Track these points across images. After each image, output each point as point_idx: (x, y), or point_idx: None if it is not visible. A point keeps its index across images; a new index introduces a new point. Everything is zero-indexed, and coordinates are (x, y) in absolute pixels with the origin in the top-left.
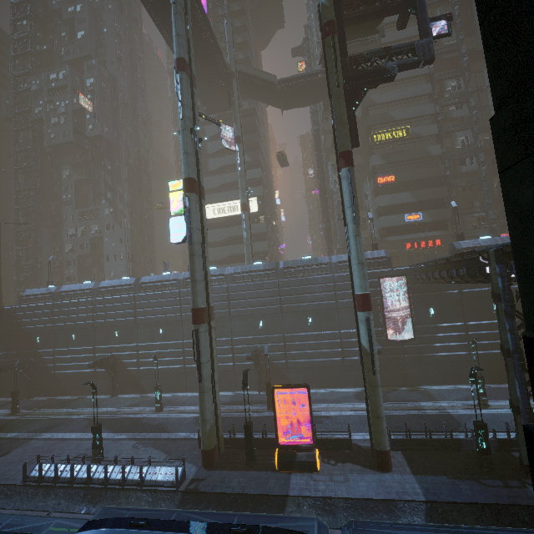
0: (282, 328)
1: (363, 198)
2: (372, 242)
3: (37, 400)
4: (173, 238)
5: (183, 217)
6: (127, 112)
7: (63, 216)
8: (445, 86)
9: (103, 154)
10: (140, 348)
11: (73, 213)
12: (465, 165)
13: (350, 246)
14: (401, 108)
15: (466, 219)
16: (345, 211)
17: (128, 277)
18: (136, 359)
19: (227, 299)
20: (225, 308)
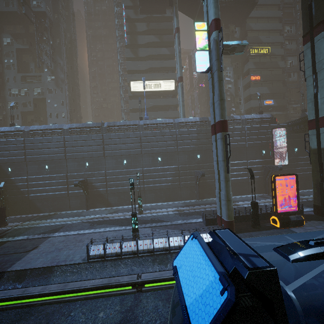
0: (212, 159)
1: (237, 90)
2: (259, 110)
3: (13, 217)
4: (199, 68)
5: (207, 52)
6: (62, 1)
7: (5, 77)
8: (284, 29)
9: (47, 29)
10: (108, 174)
11: (16, 76)
12: (290, 77)
13: (321, 86)
14: (265, 36)
15: (289, 108)
16: (315, 63)
17: (91, 122)
18: (104, 182)
19: (176, 139)
20: (175, 145)
